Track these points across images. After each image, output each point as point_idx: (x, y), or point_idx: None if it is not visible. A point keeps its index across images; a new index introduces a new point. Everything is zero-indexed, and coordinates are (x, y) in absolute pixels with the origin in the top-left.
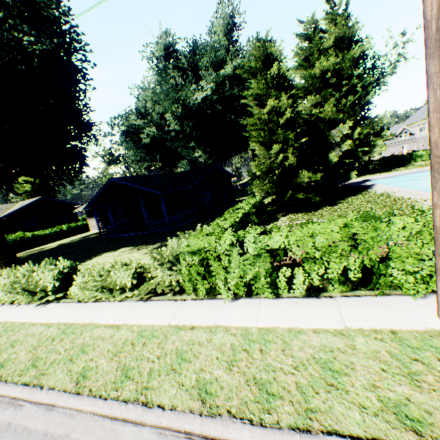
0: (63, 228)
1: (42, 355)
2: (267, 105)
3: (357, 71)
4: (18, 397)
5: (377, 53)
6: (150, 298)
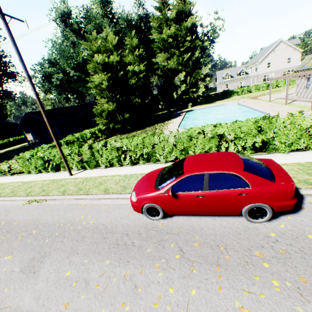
0: (10, 140)
1: None
2: (95, 78)
3: (187, 38)
4: None
5: (202, 24)
6: (14, 175)
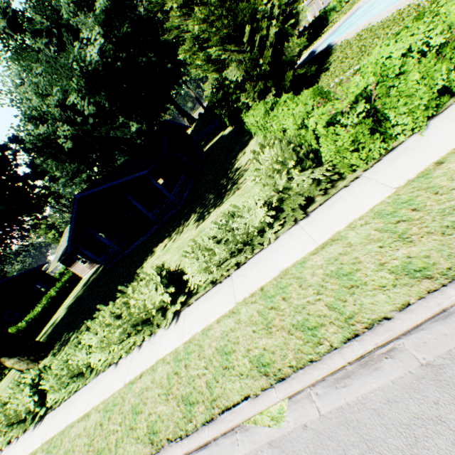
0: (52, 295)
1: (297, 320)
2: None
3: None
4: (366, 351)
5: None
6: (307, 212)
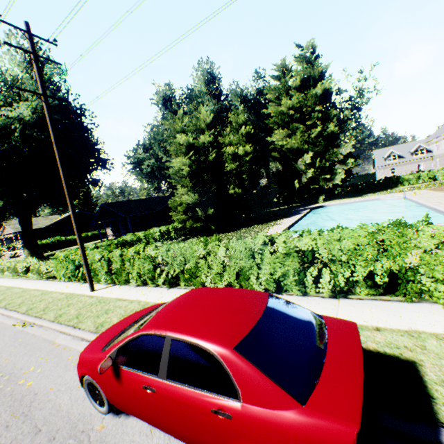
0: (89, 235)
1: None
2: (175, 162)
3: (316, 108)
4: None
5: (339, 89)
6: (49, 279)
